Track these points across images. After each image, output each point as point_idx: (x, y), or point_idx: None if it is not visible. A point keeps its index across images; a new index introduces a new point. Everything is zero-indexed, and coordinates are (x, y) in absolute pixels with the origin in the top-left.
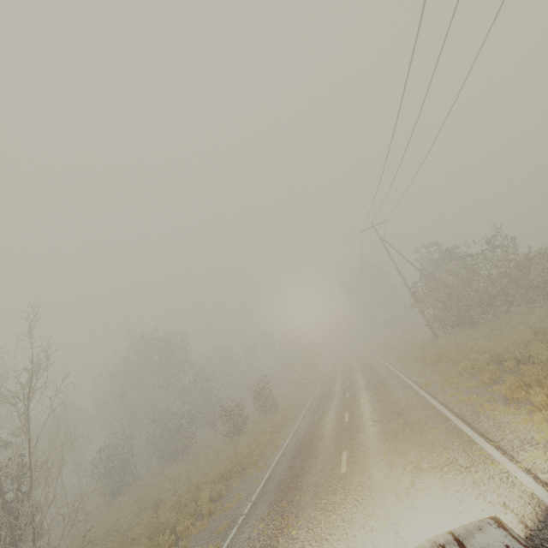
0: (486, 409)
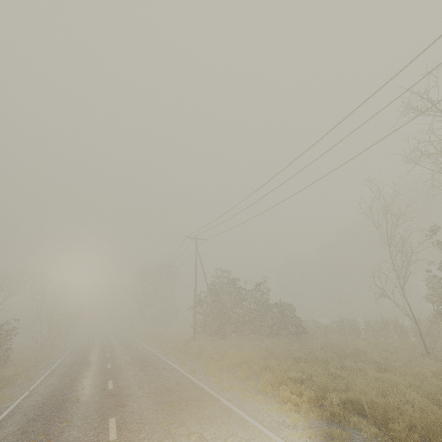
0: (246, 397)
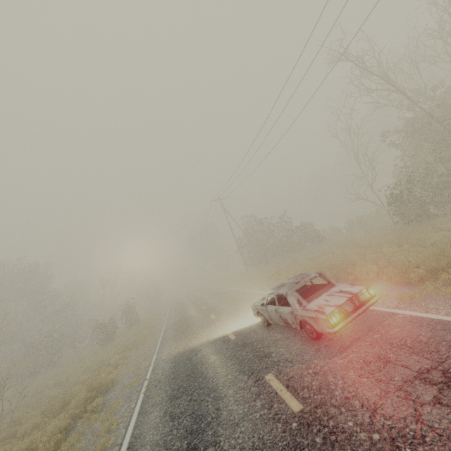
0: None
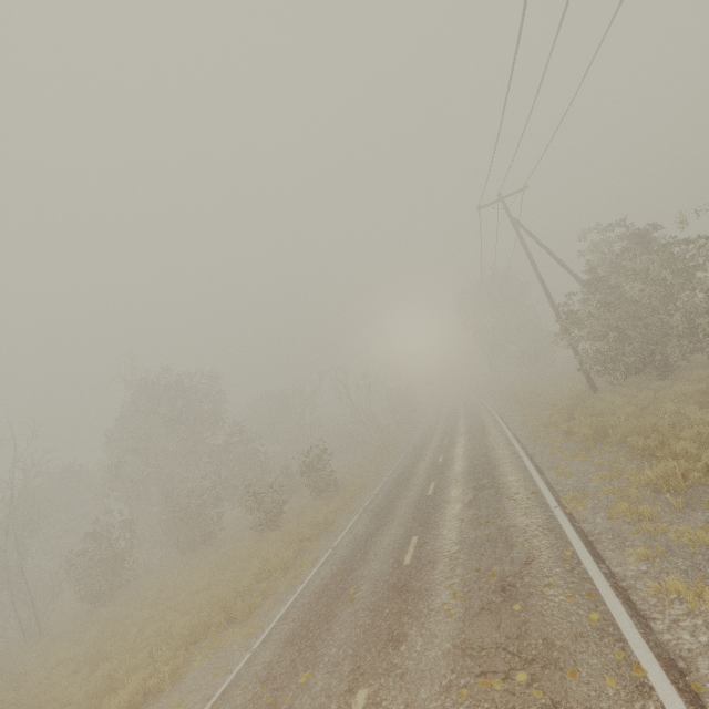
0: None
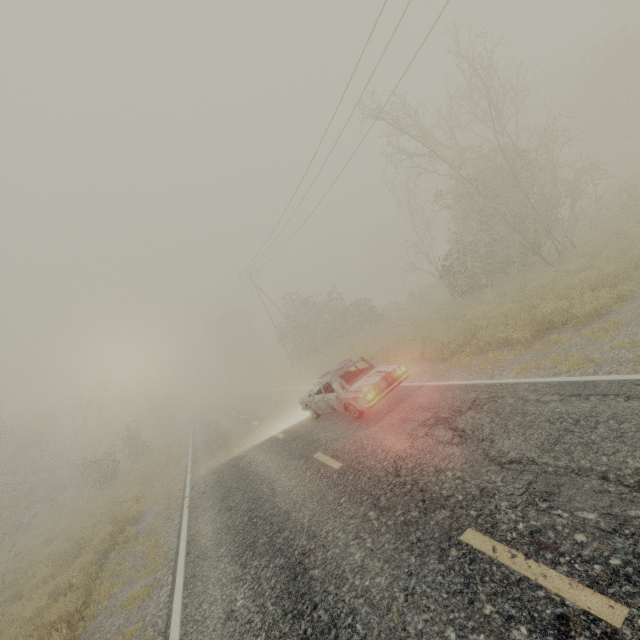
0: None
